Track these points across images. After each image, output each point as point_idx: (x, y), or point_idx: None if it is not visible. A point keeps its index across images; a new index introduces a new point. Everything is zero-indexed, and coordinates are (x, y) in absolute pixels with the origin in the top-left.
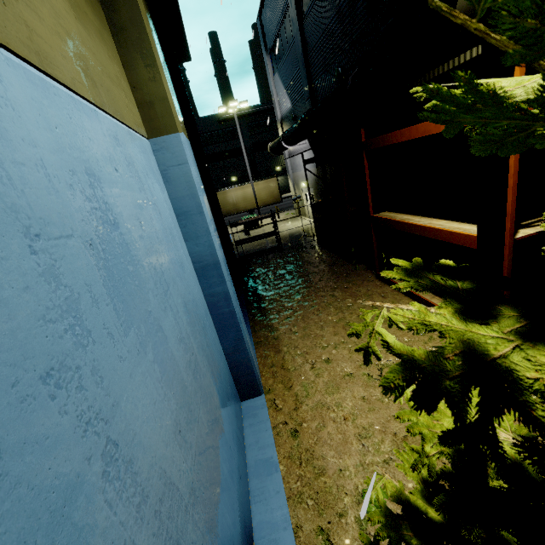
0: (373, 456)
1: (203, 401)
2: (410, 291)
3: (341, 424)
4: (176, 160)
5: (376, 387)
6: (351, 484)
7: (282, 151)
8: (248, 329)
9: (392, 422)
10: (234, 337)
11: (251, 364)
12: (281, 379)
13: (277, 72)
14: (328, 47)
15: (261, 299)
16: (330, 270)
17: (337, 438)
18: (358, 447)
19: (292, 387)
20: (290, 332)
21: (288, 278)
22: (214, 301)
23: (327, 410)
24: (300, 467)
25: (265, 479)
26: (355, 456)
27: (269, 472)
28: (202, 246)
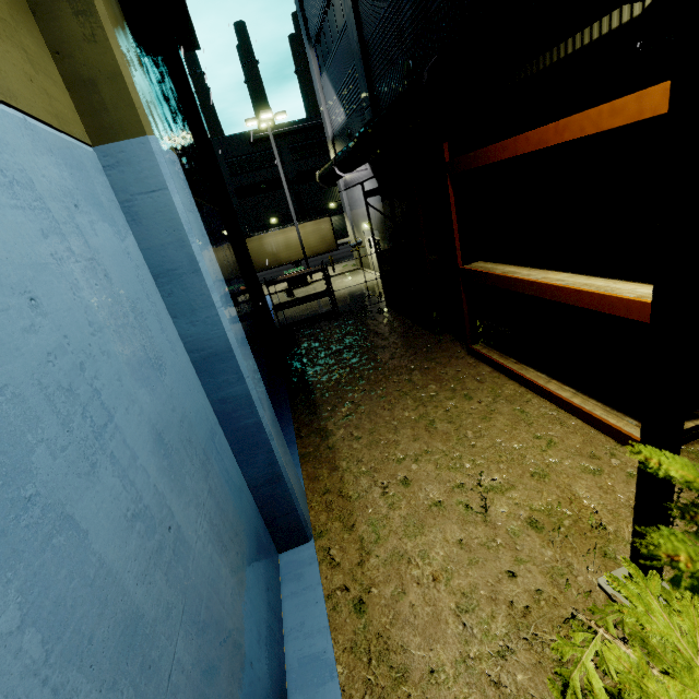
0: (480, 644)
1: (190, 615)
2: (517, 373)
3: (430, 588)
4: (146, 183)
5: (478, 523)
6: (449, 697)
7: (335, 180)
8: (291, 434)
9: (506, 583)
10: (263, 462)
11: (292, 499)
12: (338, 513)
13: (325, 72)
14: (393, 31)
15: (309, 387)
16: (405, 343)
17: (424, 613)
18: (456, 629)
19: (355, 526)
20: (351, 437)
21: (347, 355)
22: (227, 410)
23: (407, 565)
24: (368, 669)
25: (314, 692)
26: (453, 646)
27: (320, 679)
28: (201, 325)
